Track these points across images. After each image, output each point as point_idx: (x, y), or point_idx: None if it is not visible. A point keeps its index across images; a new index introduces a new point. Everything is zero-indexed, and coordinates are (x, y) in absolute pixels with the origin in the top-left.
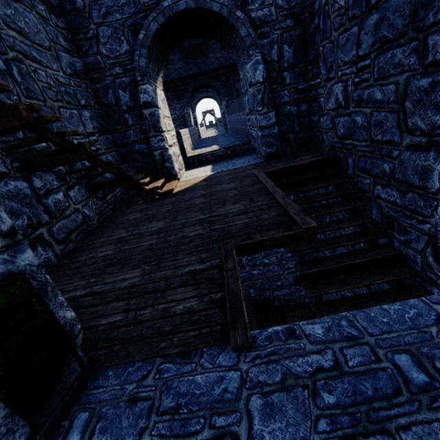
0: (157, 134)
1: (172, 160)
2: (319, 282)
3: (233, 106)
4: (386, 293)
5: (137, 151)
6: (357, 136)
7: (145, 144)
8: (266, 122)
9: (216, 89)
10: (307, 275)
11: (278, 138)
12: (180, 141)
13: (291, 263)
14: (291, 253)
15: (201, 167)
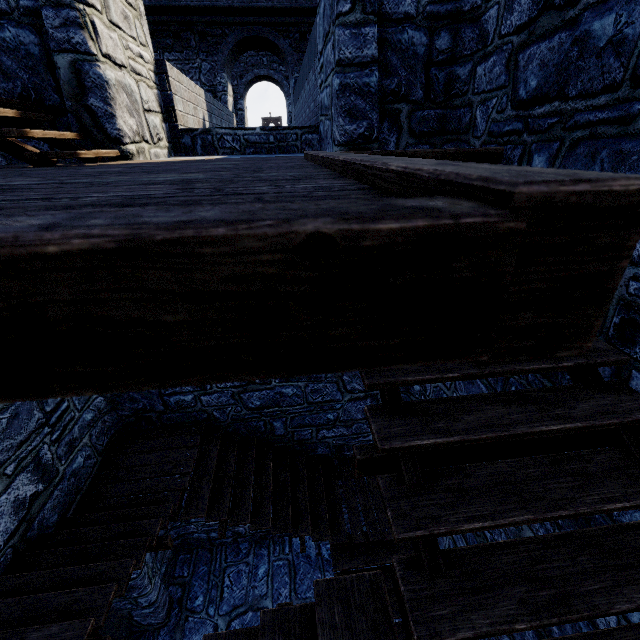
0: (63, 0)
1: (111, 97)
2: (432, 482)
3: (301, 74)
4: (632, 546)
5: (12, 47)
6: (582, 82)
7: (34, 31)
8: (355, 51)
9: (281, 55)
10: (399, 452)
11: (375, 102)
12: (164, 87)
13: (358, 382)
14: (362, 375)
15: (204, 156)
